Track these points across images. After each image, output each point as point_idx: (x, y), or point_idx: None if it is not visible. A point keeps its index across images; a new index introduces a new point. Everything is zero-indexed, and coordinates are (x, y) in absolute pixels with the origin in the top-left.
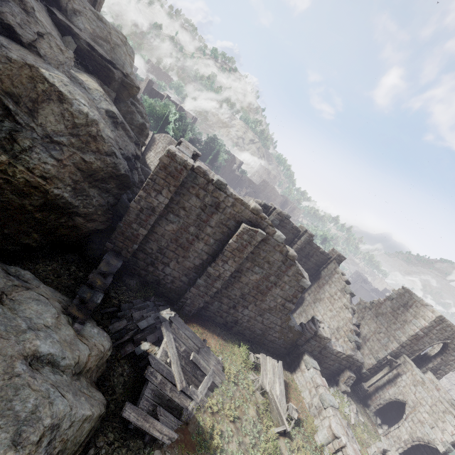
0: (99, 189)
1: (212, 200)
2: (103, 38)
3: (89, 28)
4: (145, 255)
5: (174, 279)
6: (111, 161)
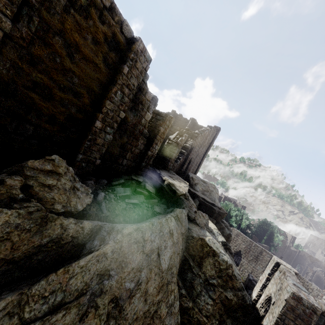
0: (231, 317)
1: None
2: (205, 190)
3: (201, 188)
4: None
5: None
6: (240, 294)
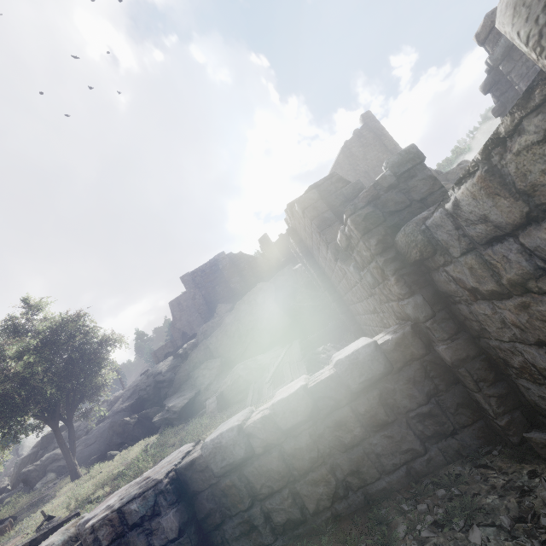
0: None
1: None
2: None
3: None
4: None
5: None
6: None
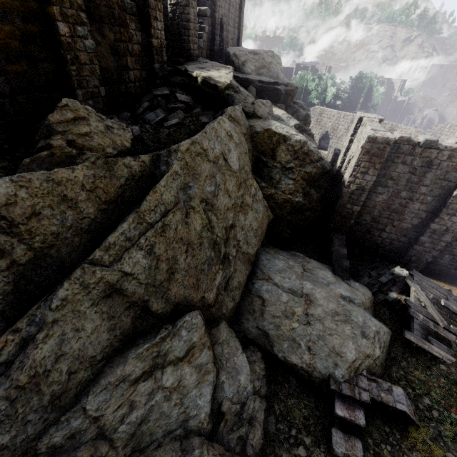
0: (314, 187)
1: (421, 161)
2: (261, 66)
3: (253, 67)
4: (360, 227)
5: (392, 241)
6: (320, 165)
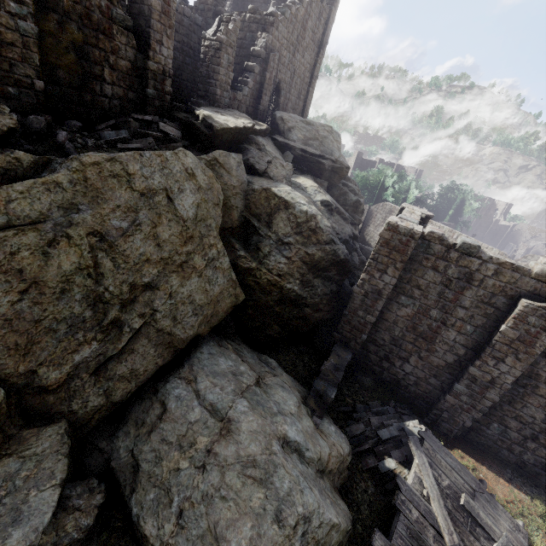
0: (322, 278)
1: (458, 271)
2: (312, 138)
3: (301, 136)
4: (376, 347)
5: (418, 380)
6: (330, 249)
